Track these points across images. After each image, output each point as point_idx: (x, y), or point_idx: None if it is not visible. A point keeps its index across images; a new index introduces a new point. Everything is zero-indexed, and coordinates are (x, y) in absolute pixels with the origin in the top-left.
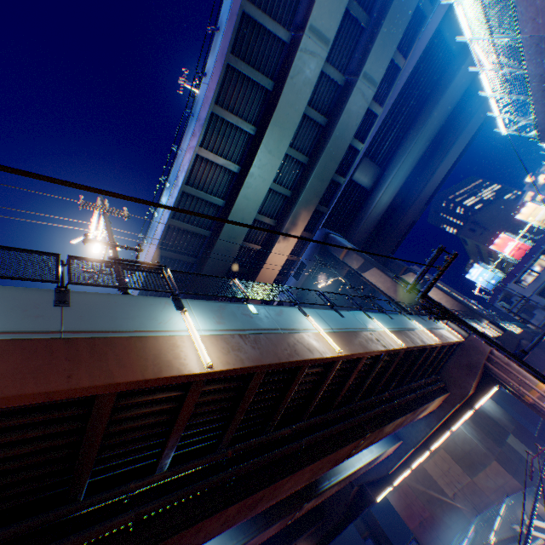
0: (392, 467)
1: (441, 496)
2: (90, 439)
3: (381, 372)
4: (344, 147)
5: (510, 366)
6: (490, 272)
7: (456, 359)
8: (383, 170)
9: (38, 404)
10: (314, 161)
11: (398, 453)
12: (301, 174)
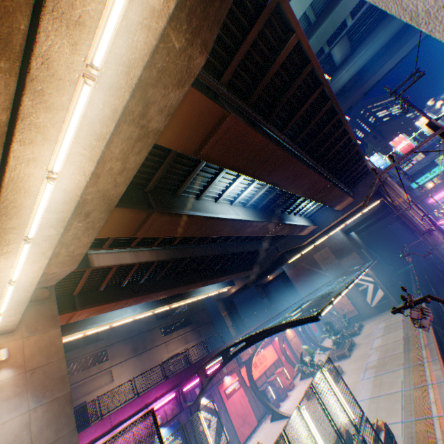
0: (306, 240)
1: (318, 270)
2: (291, 90)
3: (339, 161)
4: (343, 17)
5: (393, 186)
6: (383, 160)
7: (365, 182)
8: (352, 53)
9: (289, 60)
10: (320, 23)
11: (312, 233)
12: (306, 33)
